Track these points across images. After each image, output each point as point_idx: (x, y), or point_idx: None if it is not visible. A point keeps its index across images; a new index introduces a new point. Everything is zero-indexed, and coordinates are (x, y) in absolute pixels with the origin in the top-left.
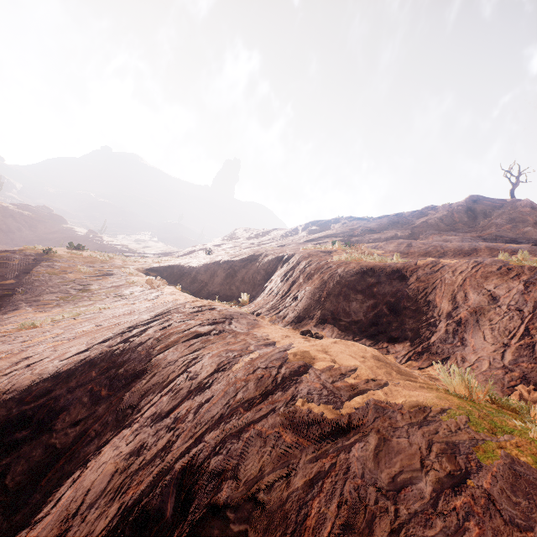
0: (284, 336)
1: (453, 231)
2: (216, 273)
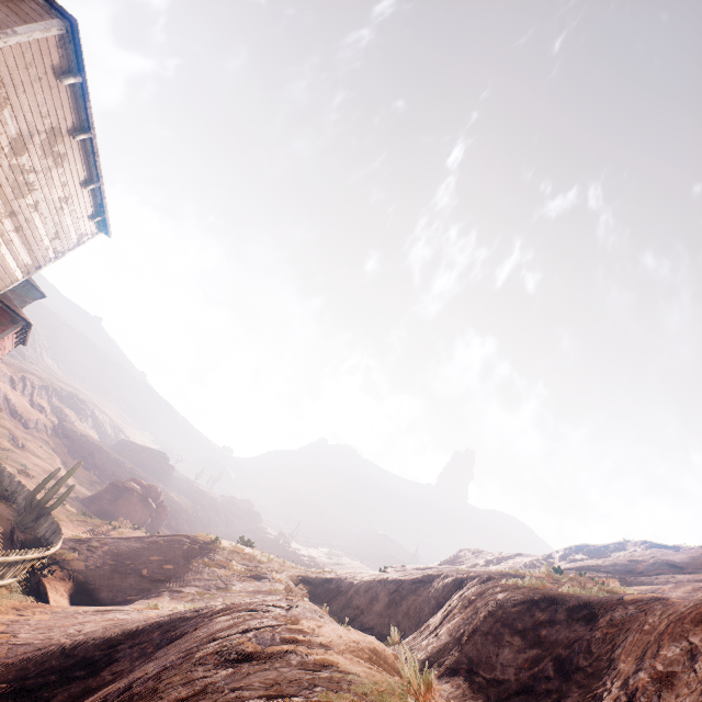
0: None
1: None
2: (378, 596)
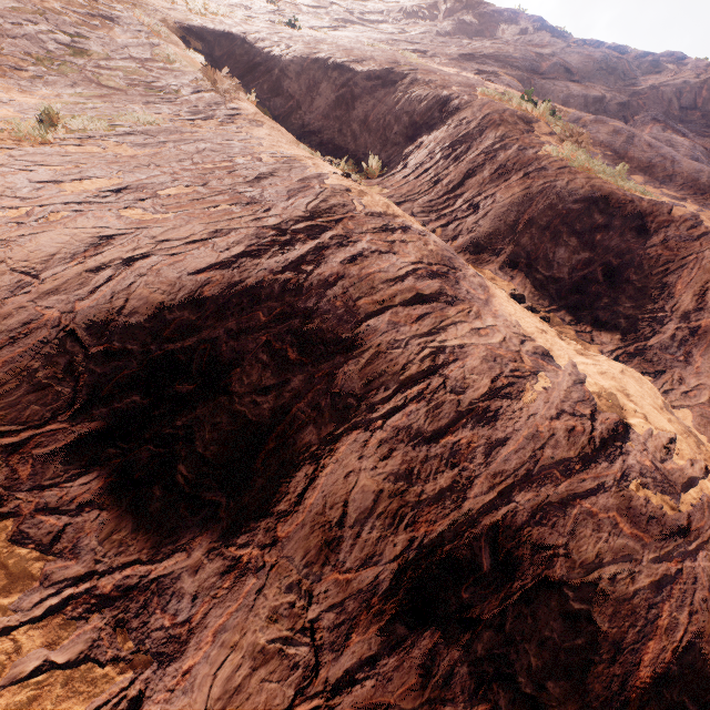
0: (538, 329)
1: (682, 123)
2: (319, 87)
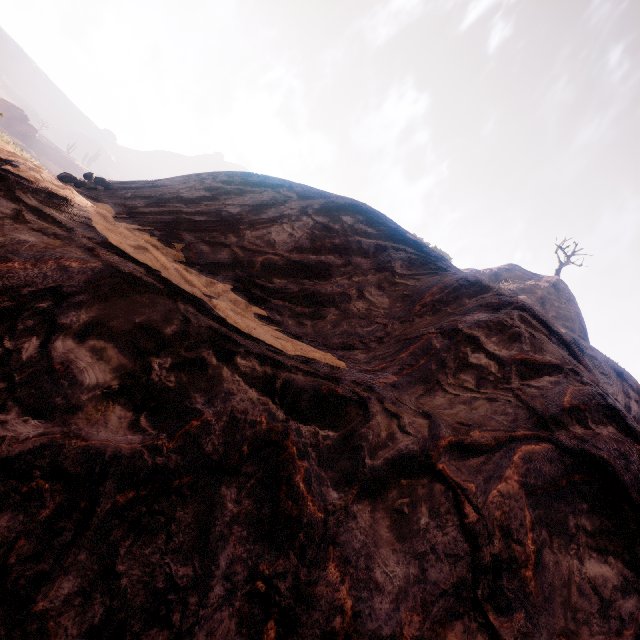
0: None
1: None
2: None
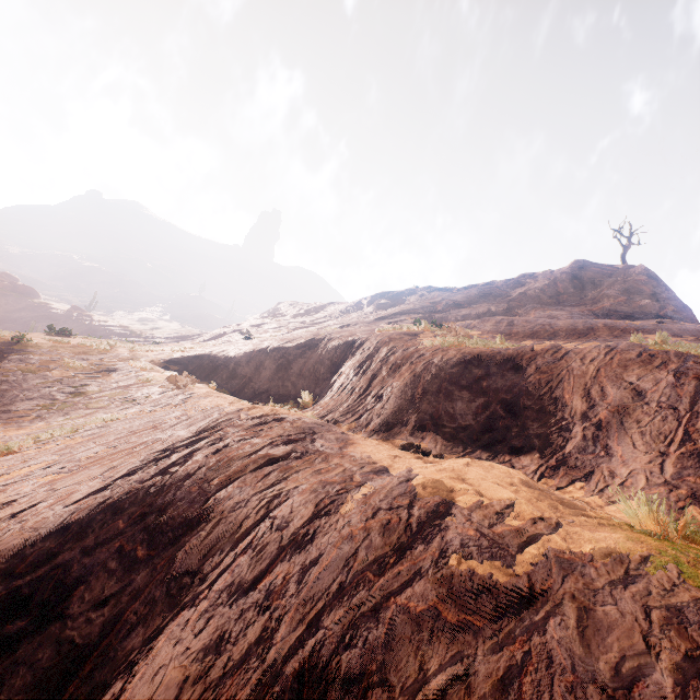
0: (391, 456)
1: (558, 304)
2: (263, 364)
